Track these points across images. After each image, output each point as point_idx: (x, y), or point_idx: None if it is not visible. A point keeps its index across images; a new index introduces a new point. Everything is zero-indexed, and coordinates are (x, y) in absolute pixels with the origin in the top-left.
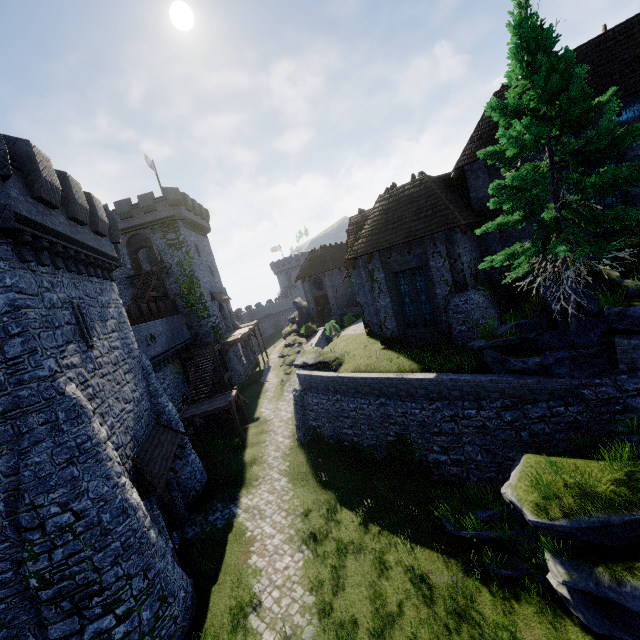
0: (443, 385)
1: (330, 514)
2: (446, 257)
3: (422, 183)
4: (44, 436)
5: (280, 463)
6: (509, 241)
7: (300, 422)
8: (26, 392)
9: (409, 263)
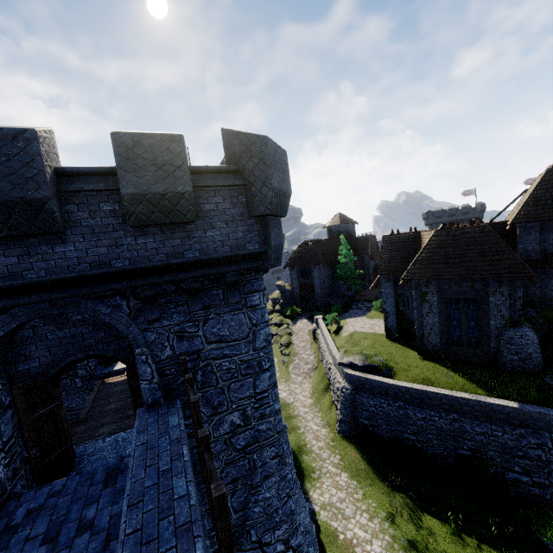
0: (528, 415)
1: (416, 520)
2: (507, 297)
3: (484, 230)
4: (274, 470)
5: (330, 455)
6: (547, 288)
7: (347, 417)
8: (265, 426)
9: (465, 294)
